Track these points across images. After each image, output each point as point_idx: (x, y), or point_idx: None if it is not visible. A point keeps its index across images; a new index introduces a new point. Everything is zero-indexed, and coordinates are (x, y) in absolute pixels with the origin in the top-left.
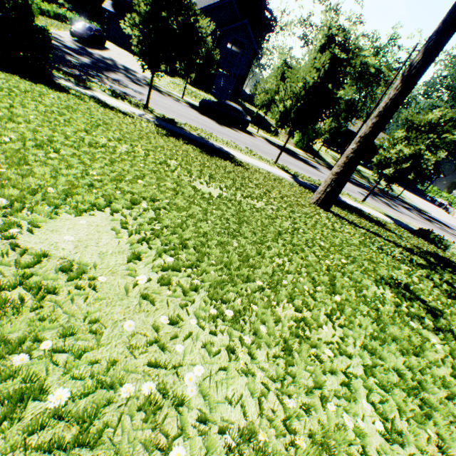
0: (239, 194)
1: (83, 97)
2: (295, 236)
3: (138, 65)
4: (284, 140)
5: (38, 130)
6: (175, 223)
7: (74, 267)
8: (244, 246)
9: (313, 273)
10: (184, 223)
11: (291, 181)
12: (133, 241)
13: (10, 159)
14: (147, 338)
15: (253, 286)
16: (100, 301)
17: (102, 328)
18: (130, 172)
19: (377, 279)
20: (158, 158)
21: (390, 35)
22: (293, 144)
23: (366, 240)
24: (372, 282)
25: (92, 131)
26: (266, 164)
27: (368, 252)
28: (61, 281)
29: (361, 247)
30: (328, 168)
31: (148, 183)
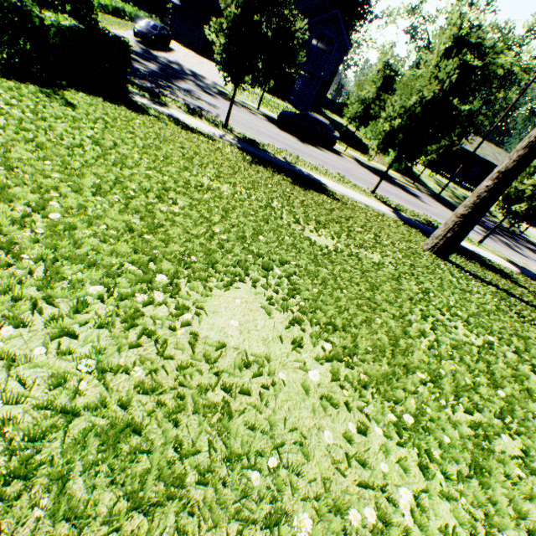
0: (350, 242)
1: (162, 119)
2: (429, 304)
3: (206, 69)
4: (376, 159)
5: (150, 175)
6: (314, 295)
7: (252, 361)
8: (388, 323)
9: (465, 357)
10: (322, 294)
11: (394, 217)
12: (284, 322)
13: (145, 220)
14: (345, 451)
15: (416, 381)
16: (287, 403)
17: (301, 436)
18: (247, 225)
19: (534, 364)
20: (261, 199)
21: (529, 25)
22: (387, 165)
23: (500, 303)
24: (529, 368)
25: (191, 168)
26: (362, 194)
27: (510, 322)
28: (245, 377)
29: (500, 315)
30: (431, 196)
31: (268, 239)
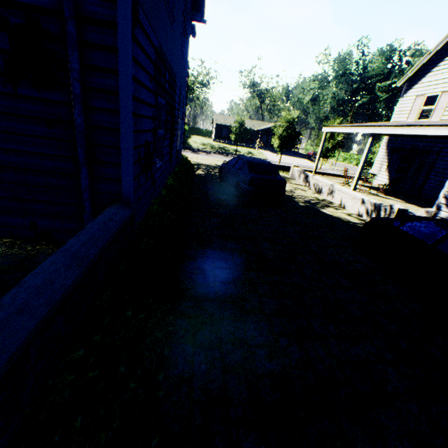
0: None
1: None
2: None
3: None
4: None
5: None
6: None
7: None
8: None
9: None
10: None
11: None
12: None
13: None
14: None
15: None
16: None
17: None
18: None
19: None
20: None
21: None
22: None
23: None
24: None
25: None
26: None
27: None
28: None
29: None
30: None
31: None
